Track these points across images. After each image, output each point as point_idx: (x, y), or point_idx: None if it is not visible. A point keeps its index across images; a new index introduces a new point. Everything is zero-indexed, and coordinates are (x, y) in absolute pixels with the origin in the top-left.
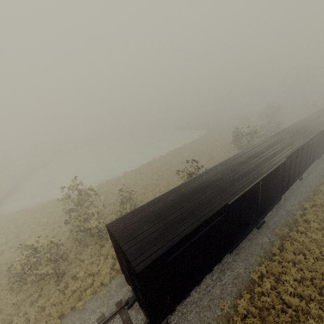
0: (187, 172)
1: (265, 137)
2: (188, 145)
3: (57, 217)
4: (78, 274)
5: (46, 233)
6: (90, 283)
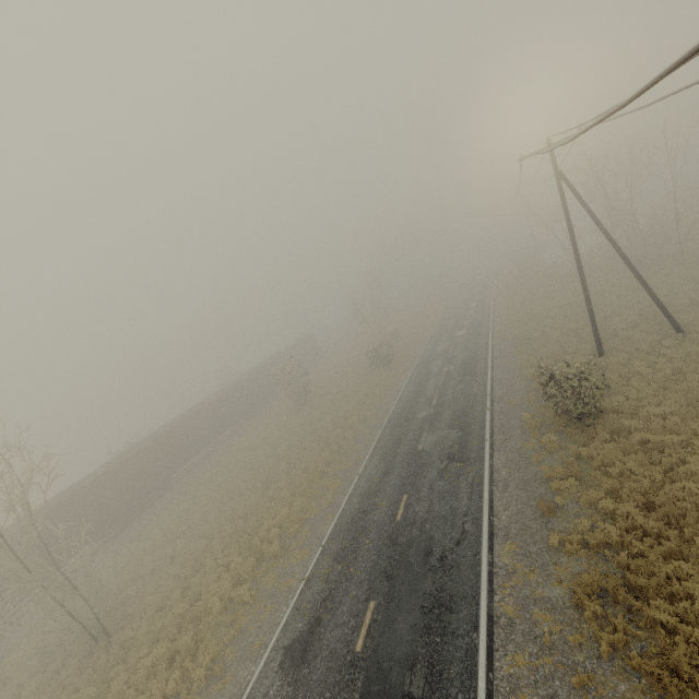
0: None
1: None
2: None
3: None
4: None
5: None
6: None
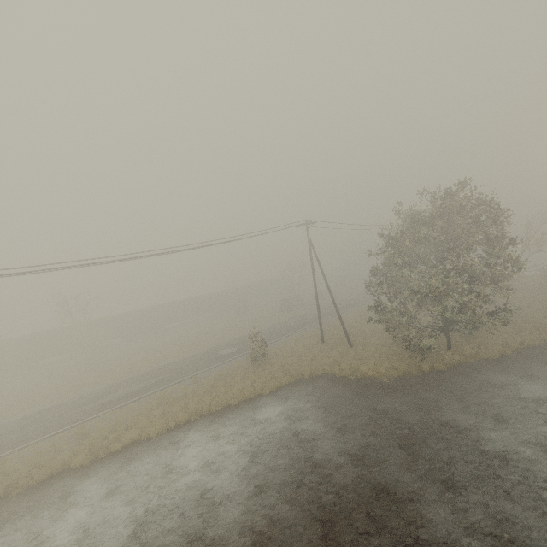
0: None
1: None
2: None
3: None
4: None
5: None
6: None
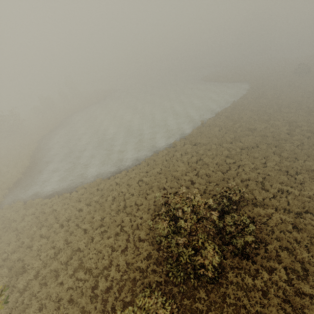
0: None
1: None
2: (239, 103)
3: (113, 213)
4: None
5: (110, 243)
6: None
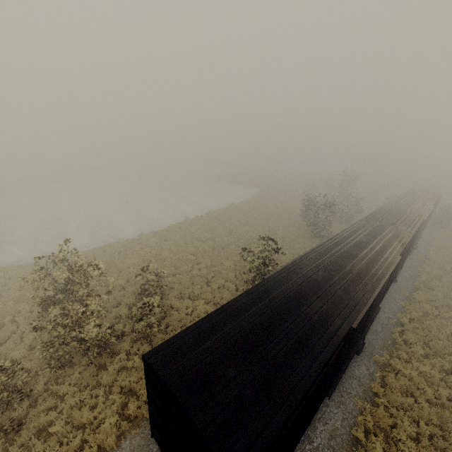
0: (257, 255)
1: (340, 213)
2: (237, 205)
3: (10, 303)
4: (52, 427)
5: None
6: (77, 447)
